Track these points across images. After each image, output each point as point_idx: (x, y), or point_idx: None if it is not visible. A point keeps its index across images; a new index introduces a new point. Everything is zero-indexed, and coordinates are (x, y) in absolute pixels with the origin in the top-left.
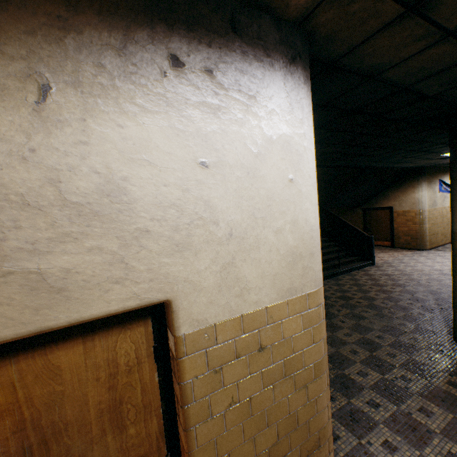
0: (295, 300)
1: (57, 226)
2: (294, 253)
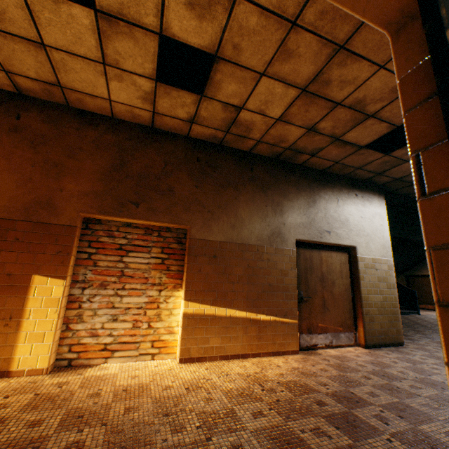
0: (384, 259)
1: (339, 225)
2: (383, 245)
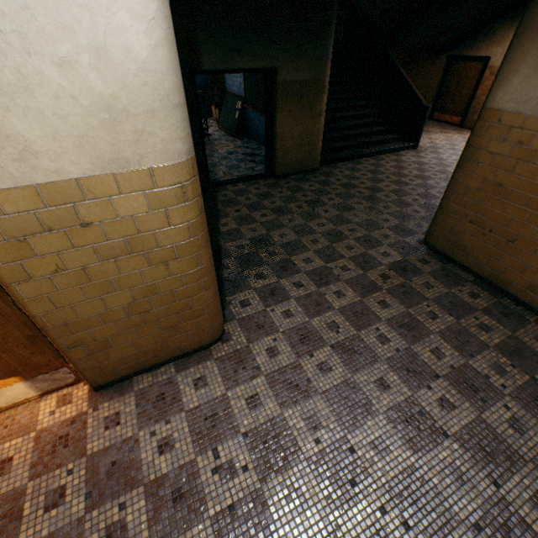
0: (129, 175)
1: None
2: (112, 108)
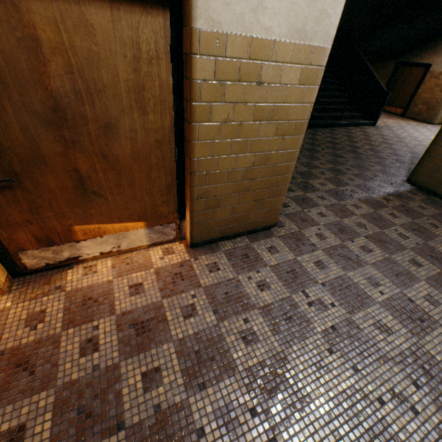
0: (301, 47)
1: None
2: None
